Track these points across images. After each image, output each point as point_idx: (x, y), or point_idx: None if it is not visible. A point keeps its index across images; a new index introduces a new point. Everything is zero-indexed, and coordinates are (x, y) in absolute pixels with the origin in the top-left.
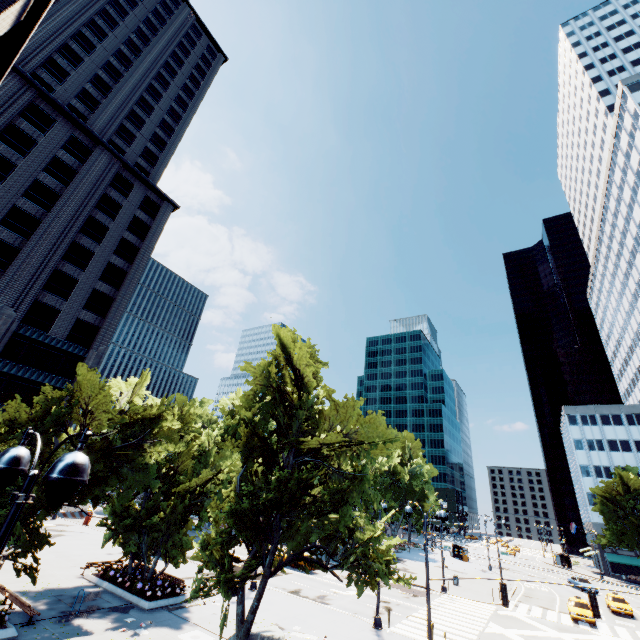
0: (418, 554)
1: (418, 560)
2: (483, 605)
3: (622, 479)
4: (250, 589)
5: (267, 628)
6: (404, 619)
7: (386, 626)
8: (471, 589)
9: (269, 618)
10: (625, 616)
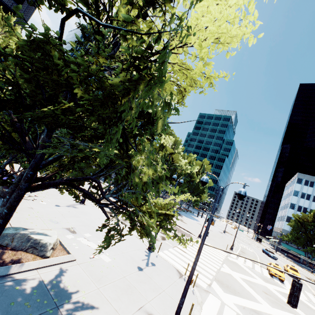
0: (190, 215)
1: (189, 218)
2: (220, 251)
3: (314, 216)
4: (79, 202)
5: (44, 232)
6: (171, 248)
7: (157, 250)
8: (214, 240)
9: (72, 222)
10: (294, 278)
